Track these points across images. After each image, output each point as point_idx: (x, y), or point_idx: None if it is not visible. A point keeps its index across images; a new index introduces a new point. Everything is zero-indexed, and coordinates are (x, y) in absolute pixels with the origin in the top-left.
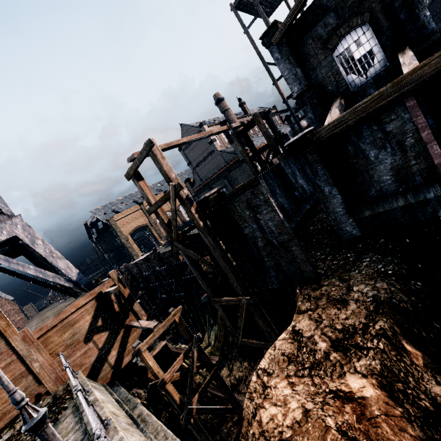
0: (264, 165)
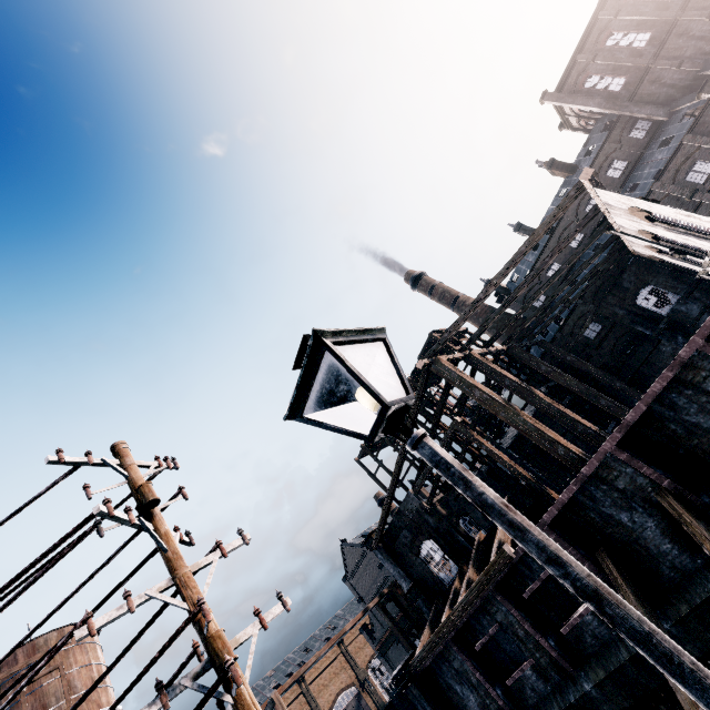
0: None
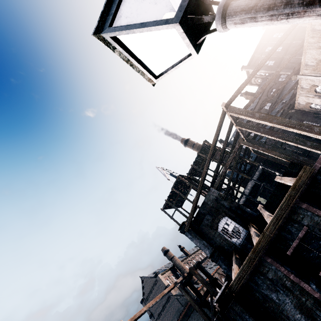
0: (212, 310)
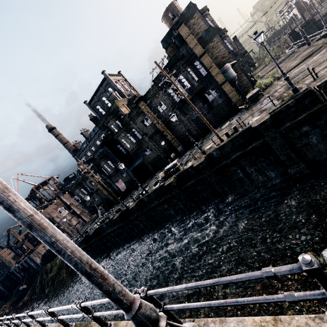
0: None
